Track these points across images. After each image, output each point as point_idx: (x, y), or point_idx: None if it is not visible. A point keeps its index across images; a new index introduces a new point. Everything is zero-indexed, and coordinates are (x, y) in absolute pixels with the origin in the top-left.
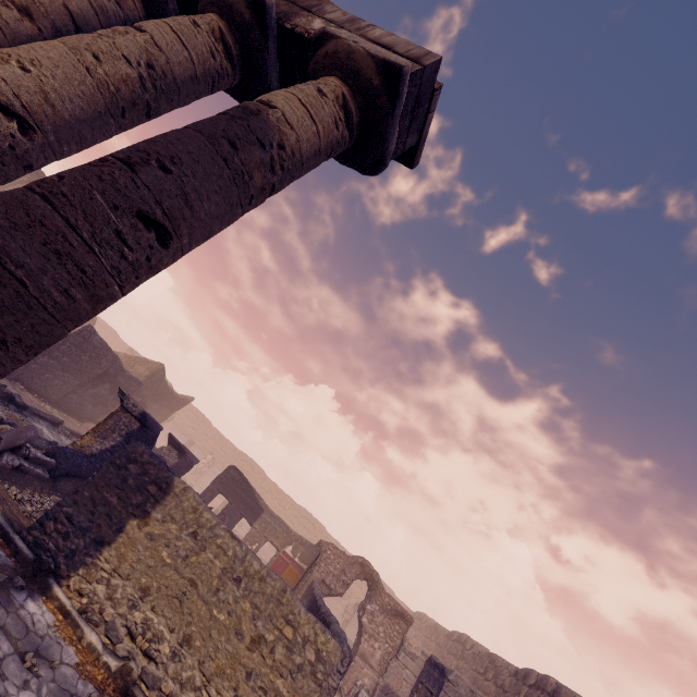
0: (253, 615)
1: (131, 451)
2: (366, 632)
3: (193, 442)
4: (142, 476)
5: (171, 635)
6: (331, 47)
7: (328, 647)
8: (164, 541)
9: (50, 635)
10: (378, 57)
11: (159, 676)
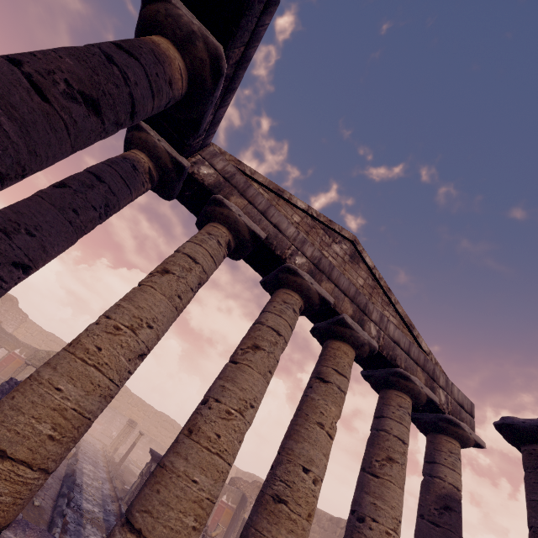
0: None
1: None
2: None
3: None
4: None
5: None
6: (460, 432)
7: None
8: None
9: None
10: (477, 442)
11: None
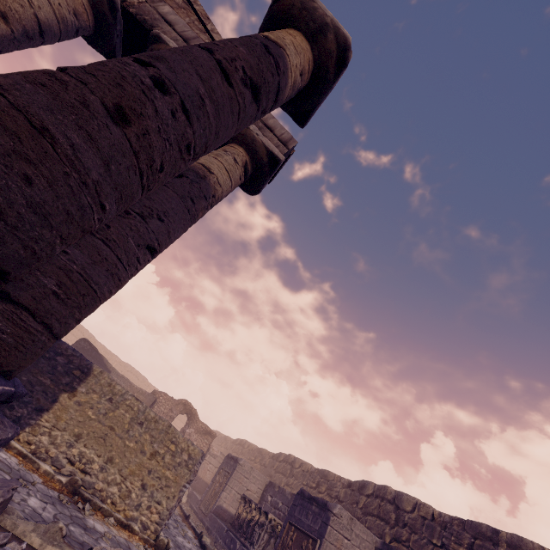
0: (151, 441)
1: (57, 347)
2: None
3: None
4: (68, 364)
5: (99, 459)
6: (243, 131)
7: (195, 452)
8: (89, 405)
9: (21, 469)
10: (269, 148)
11: (93, 482)
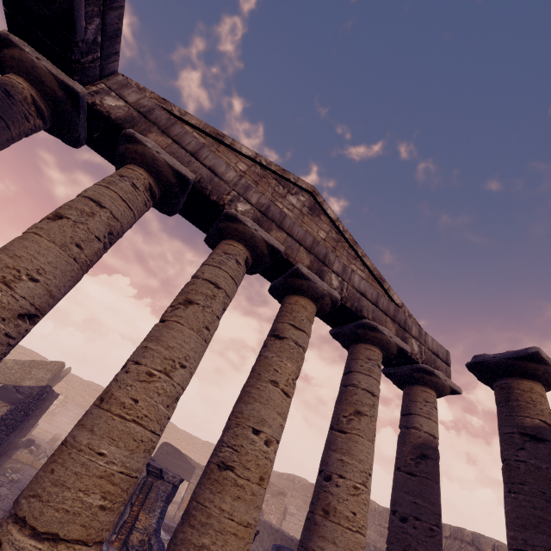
0: None
1: None
2: (266, 512)
3: None
4: None
5: None
6: (435, 380)
7: None
8: None
9: None
10: (453, 388)
11: None
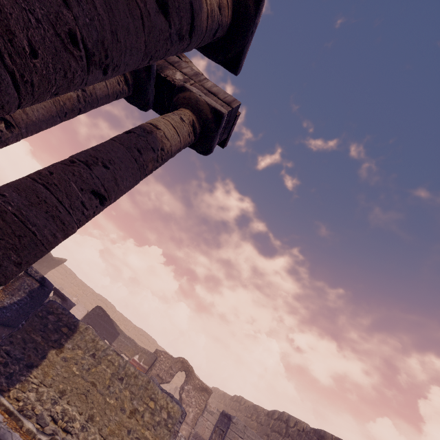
0: (131, 398)
1: (49, 307)
2: (184, 403)
3: (62, 289)
4: (57, 322)
5: (80, 416)
6: (187, 95)
7: (174, 409)
8: (74, 361)
9: (3, 427)
10: (211, 105)
11: None
